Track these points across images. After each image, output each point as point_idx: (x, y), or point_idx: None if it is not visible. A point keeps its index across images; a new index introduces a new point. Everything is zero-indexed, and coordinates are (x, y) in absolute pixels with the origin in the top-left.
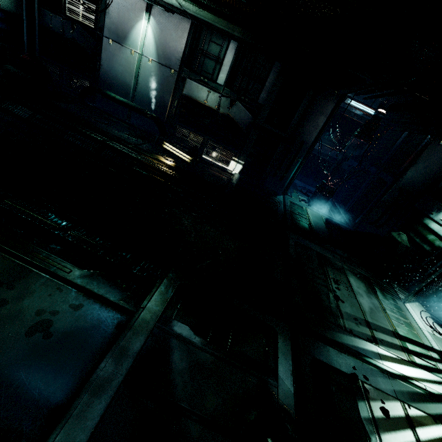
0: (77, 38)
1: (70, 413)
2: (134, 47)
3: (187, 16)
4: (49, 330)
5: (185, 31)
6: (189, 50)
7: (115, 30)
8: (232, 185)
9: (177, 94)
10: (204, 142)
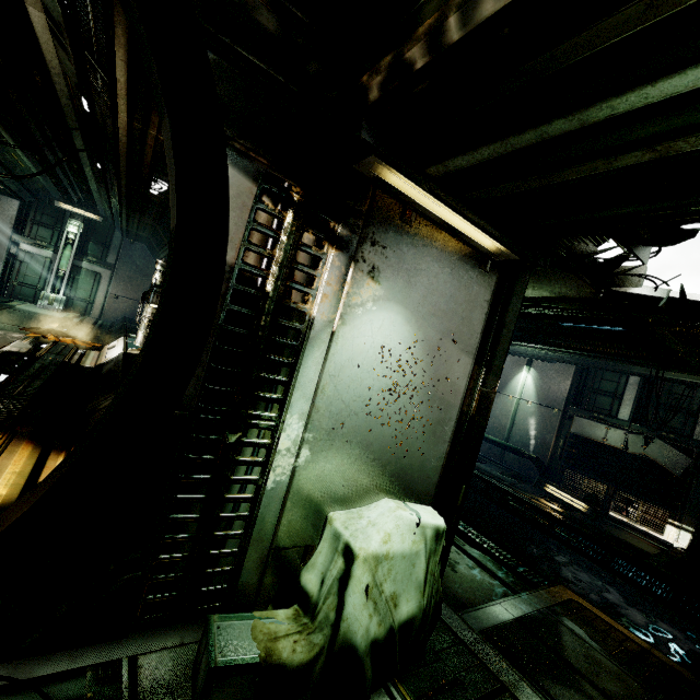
0: None
1: (477, 608)
2: (512, 393)
3: (570, 363)
4: (454, 568)
5: (569, 374)
6: (575, 390)
7: None
8: (669, 556)
9: (562, 432)
10: (609, 492)
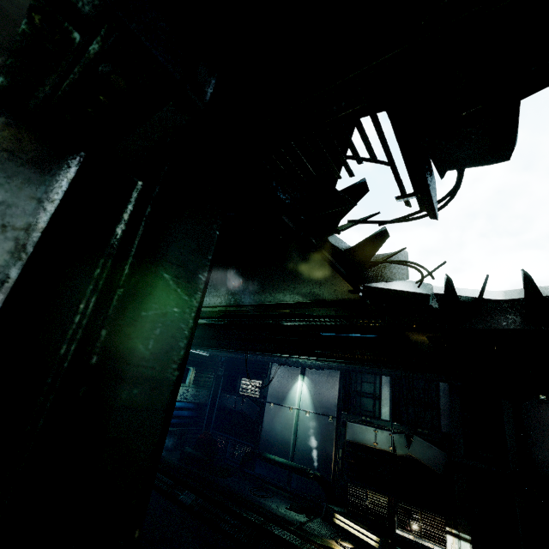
0: (244, 408)
1: None
2: (292, 404)
3: (335, 369)
4: None
5: (336, 379)
6: (343, 394)
7: (276, 394)
8: None
9: (339, 441)
10: (391, 504)
